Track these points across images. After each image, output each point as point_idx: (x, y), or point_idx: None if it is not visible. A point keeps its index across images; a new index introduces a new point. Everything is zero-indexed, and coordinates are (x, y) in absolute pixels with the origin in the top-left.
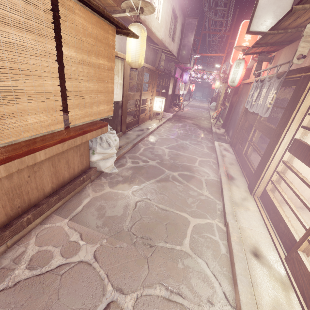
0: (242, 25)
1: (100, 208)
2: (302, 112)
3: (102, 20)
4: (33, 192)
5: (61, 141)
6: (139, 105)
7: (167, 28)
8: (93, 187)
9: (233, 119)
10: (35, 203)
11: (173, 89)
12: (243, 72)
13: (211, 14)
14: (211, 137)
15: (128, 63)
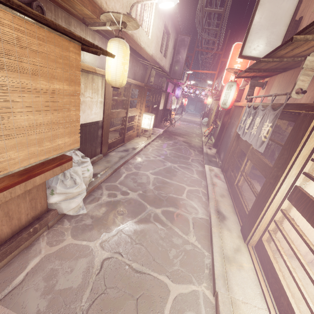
0: (234, 47)
1: (50, 274)
2: (304, 156)
3: (58, 34)
4: None
5: None
6: (125, 123)
7: (158, 43)
8: (49, 237)
9: (224, 141)
10: None
11: (165, 104)
12: (235, 95)
13: (203, 33)
14: (202, 158)
15: (107, 81)
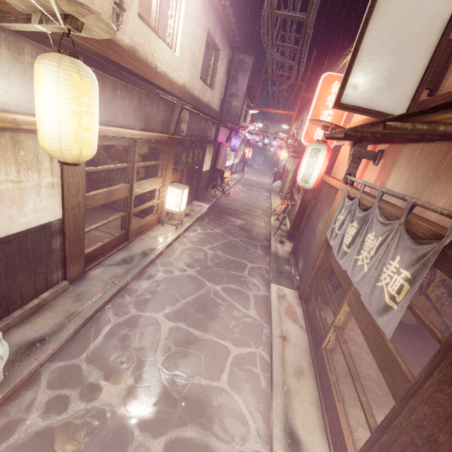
0: (323, 80)
1: None
2: None
3: None
4: None
5: None
6: (128, 207)
7: (196, 65)
8: None
9: (305, 238)
10: None
11: (213, 161)
12: (324, 167)
13: (275, 52)
14: (268, 265)
15: (45, 151)
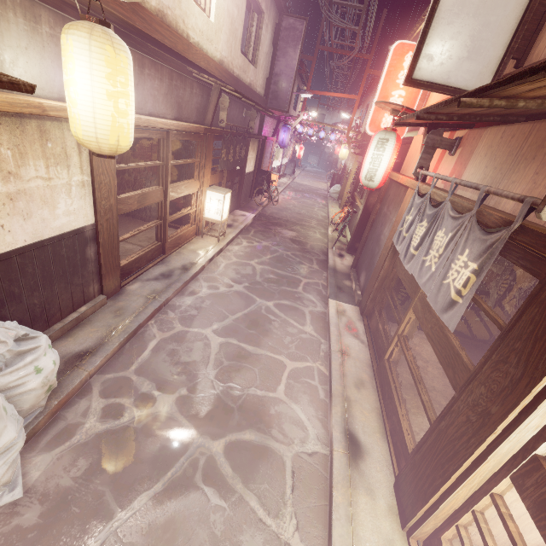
0: (393, 51)
1: None
2: None
3: None
4: None
5: None
6: (163, 215)
7: (235, 34)
8: None
9: (368, 249)
10: None
11: (258, 160)
12: (392, 161)
13: (334, 14)
14: (325, 280)
15: (78, 141)
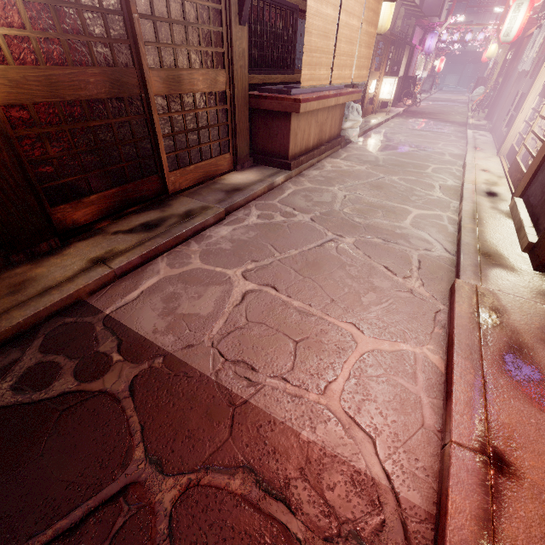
0: None
1: (356, 158)
2: None
3: None
4: (324, 134)
5: (346, 94)
6: (364, 90)
7: None
8: (344, 151)
9: (502, 98)
10: (322, 144)
11: (406, 67)
12: (525, 18)
13: None
14: (464, 129)
15: None
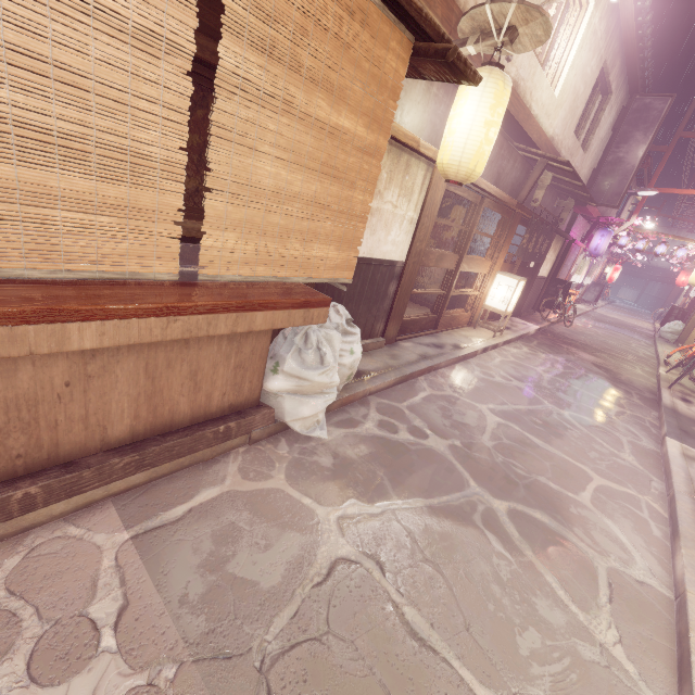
0: None
1: (226, 532)
2: None
3: (376, 3)
4: (73, 426)
5: (164, 310)
6: (449, 285)
7: (574, 112)
8: (246, 459)
9: None
10: (70, 457)
11: (555, 265)
12: None
13: None
14: (655, 419)
15: (439, 168)
